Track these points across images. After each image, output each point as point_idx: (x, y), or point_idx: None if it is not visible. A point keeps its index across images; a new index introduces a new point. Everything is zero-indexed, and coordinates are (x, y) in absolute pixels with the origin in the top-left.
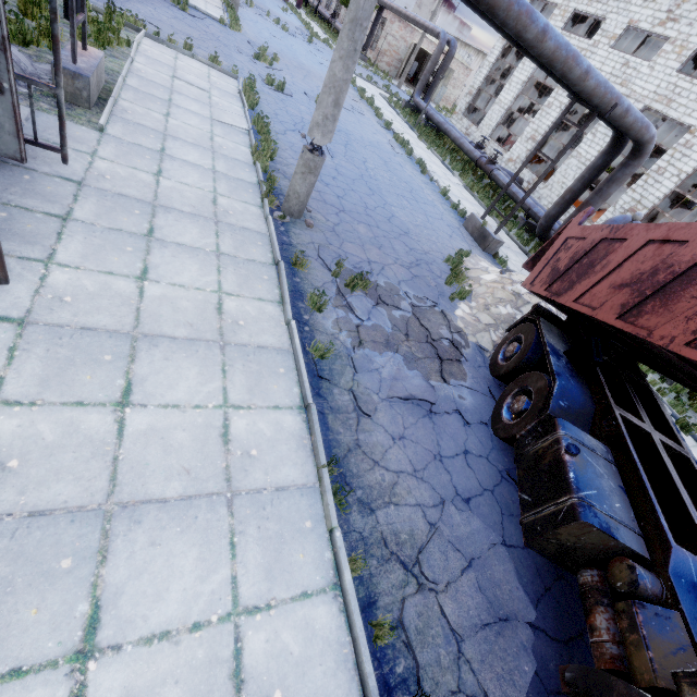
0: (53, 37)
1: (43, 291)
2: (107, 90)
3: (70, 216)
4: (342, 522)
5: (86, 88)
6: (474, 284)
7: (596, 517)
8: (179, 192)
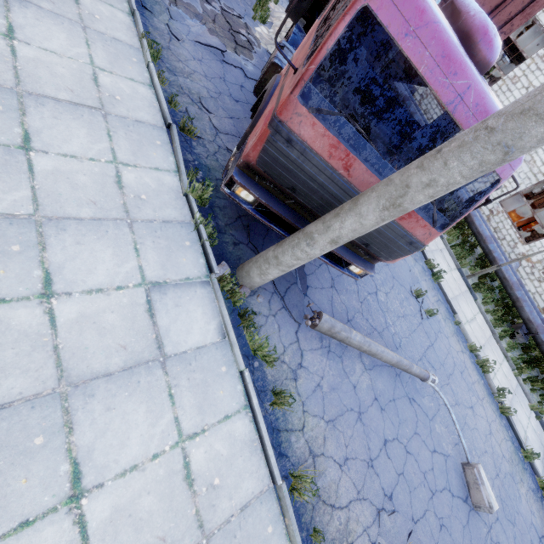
0: None
1: None
2: None
3: None
4: (156, 69)
5: None
6: (275, 20)
7: (281, 64)
8: None
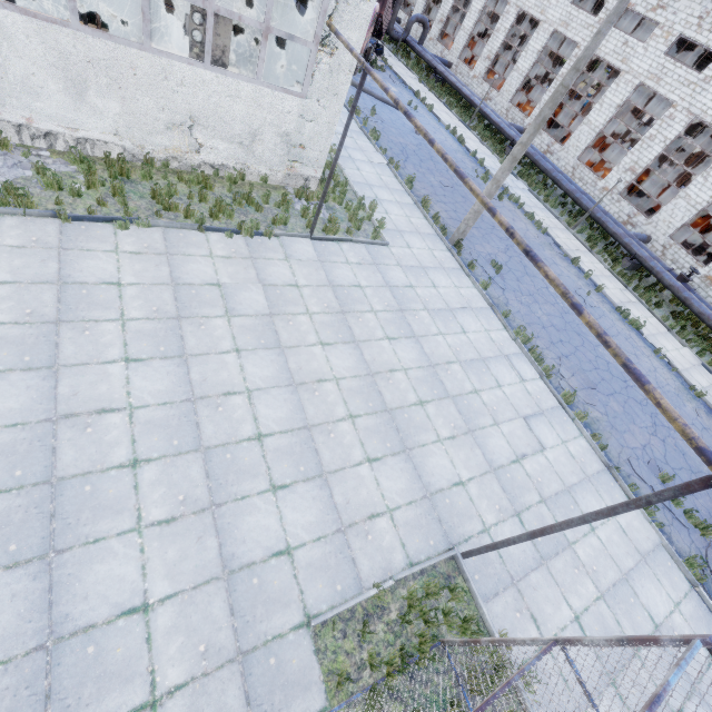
0: None
1: None
2: None
3: None
4: None
5: None
6: None
7: None
8: None
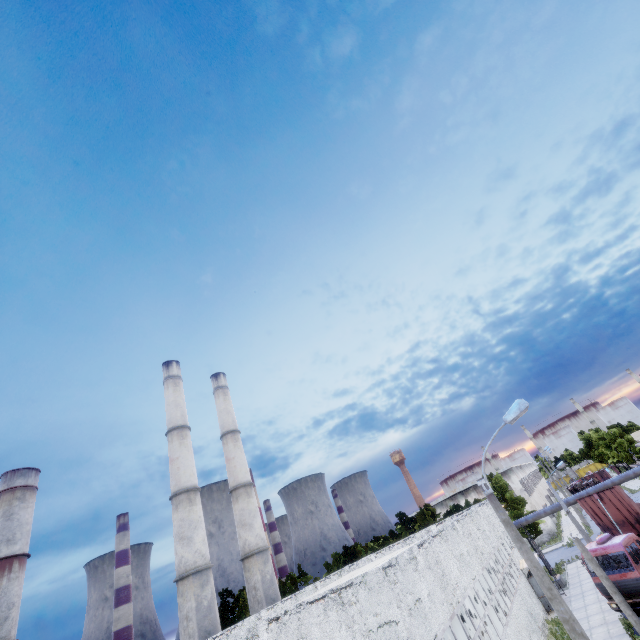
0: (550, 571)
1: (572, 607)
2: (566, 582)
3: (570, 600)
4: None
5: (561, 582)
6: None
7: None
8: (586, 588)
